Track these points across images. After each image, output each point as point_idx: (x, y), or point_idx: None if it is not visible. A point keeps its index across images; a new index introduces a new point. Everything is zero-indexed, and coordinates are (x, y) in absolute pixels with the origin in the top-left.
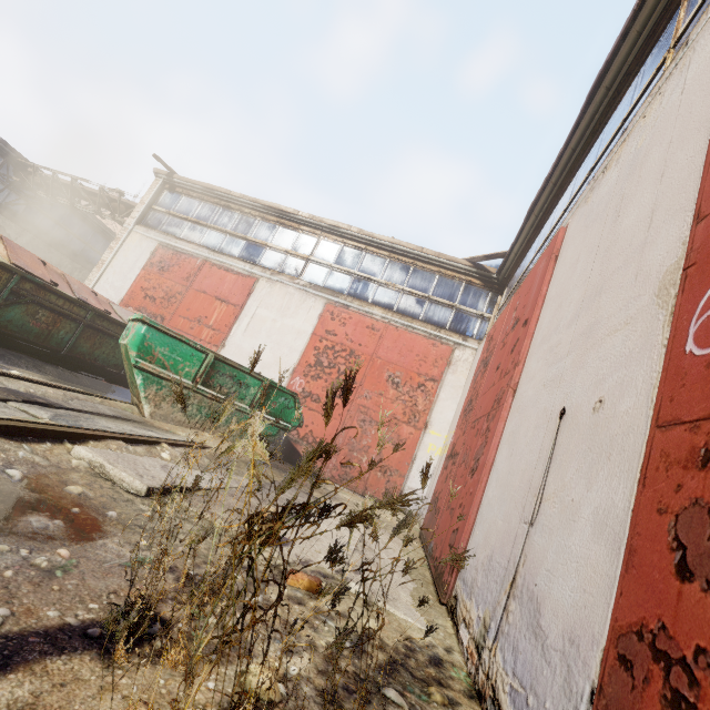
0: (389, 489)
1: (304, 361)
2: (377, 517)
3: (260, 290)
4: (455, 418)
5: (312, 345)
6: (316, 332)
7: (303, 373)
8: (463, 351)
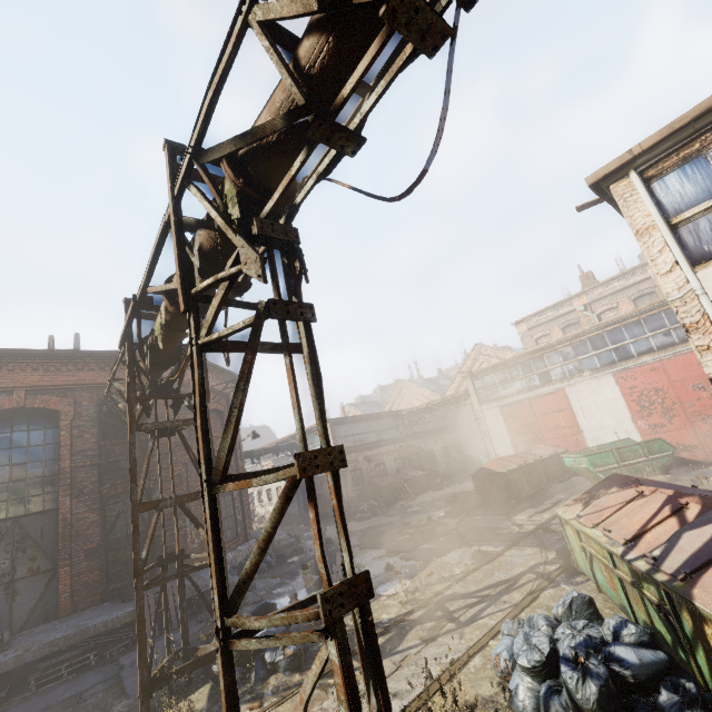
0: None
1: (633, 411)
2: None
3: (570, 393)
4: None
5: (628, 401)
6: (623, 393)
7: (639, 417)
8: None
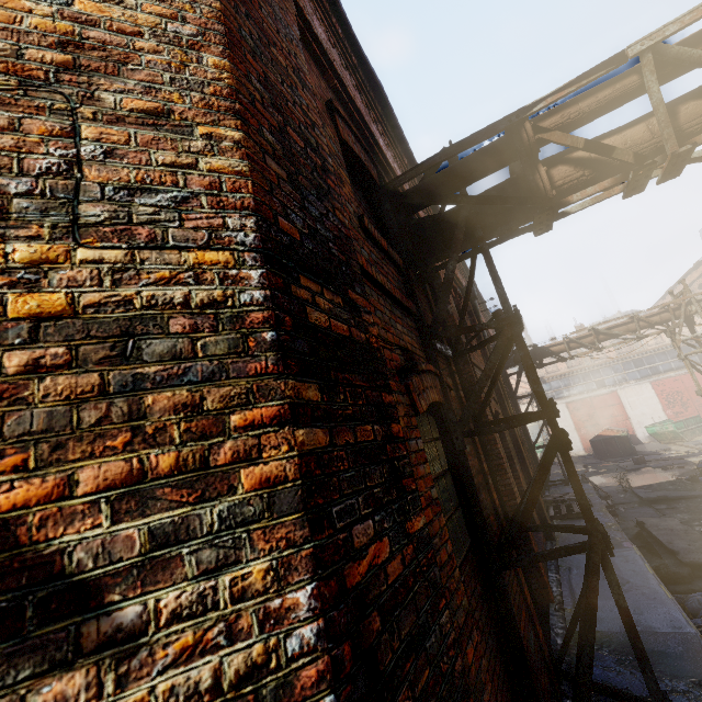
0: None
1: (663, 405)
2: None
3: (621, 394)
4: None
5: (660, 398)
6: (657, 394)
7: (667, 408)
8: None
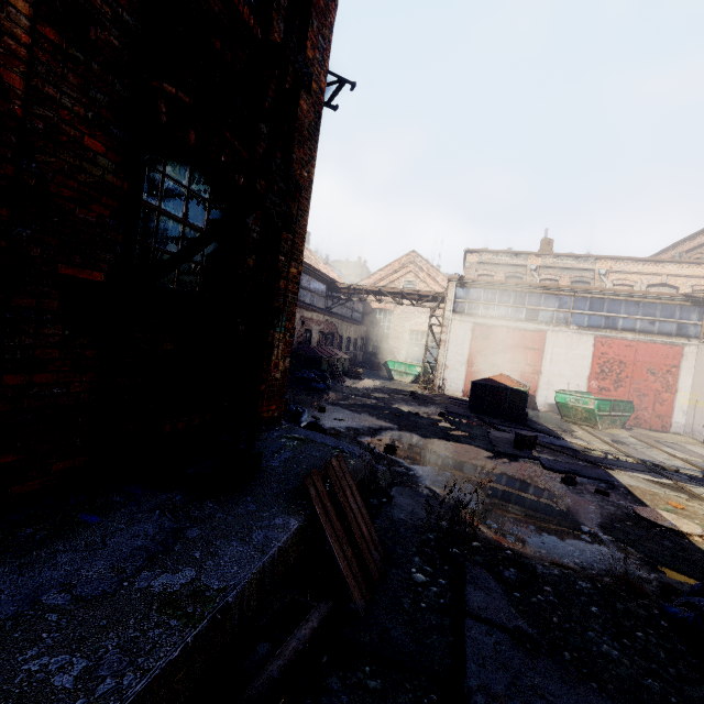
0: (664, 425)
1: (593, 372)
2: (681, 442)
3: (550, 338)
4: (698, 387)
5: (595, 363)
6: (595, 355)
7: (595, 378)
8: (689, 347)
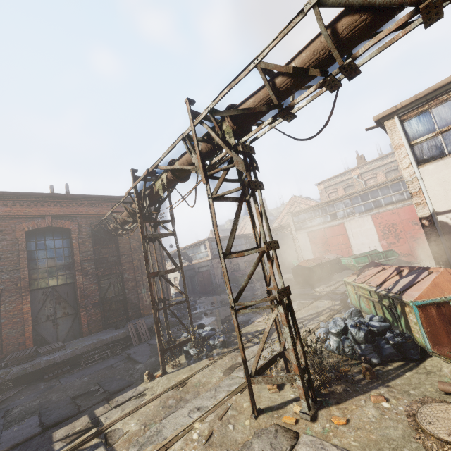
0: None
1: (379, 235)
2: None
3: (347, 225)
4: None
5: (378, 230)
6: (375, 225)
7: (382, 239)
8: None
